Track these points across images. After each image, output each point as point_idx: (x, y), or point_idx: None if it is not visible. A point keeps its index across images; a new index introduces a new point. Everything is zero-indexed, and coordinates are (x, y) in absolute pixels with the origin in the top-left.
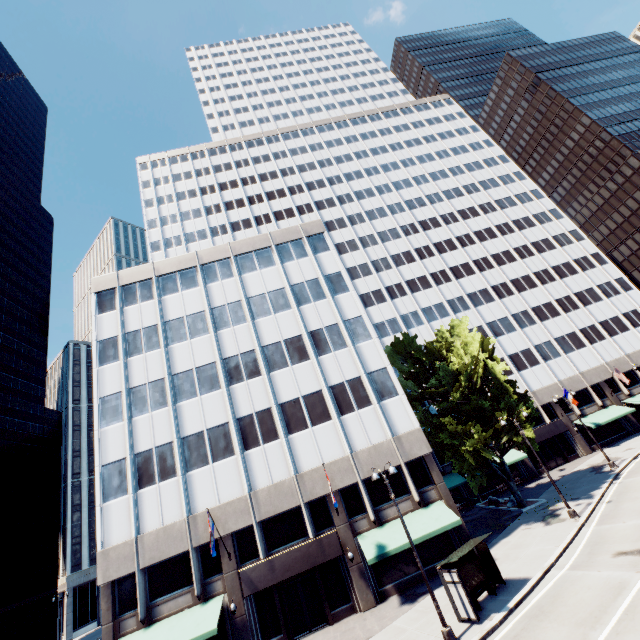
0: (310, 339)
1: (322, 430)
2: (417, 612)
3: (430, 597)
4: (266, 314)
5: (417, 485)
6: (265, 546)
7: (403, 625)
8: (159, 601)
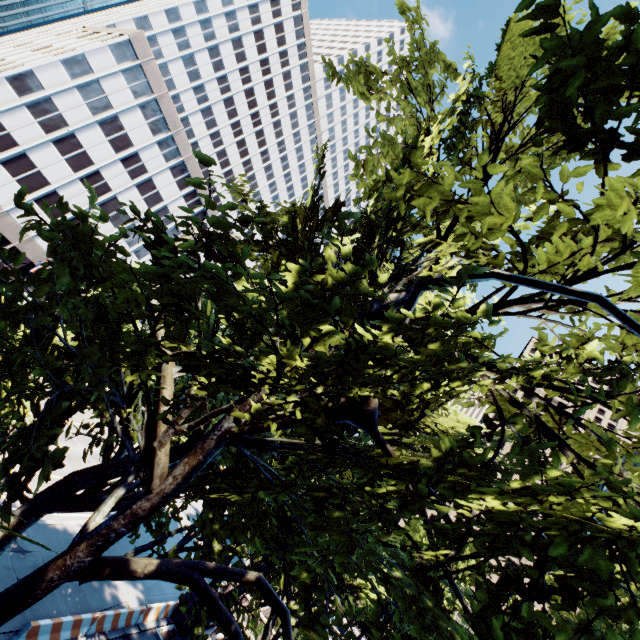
0: (130, 225)
1: None
2: None
3: None
4: (142, 193)
5: None
6: None
7: None
8: None
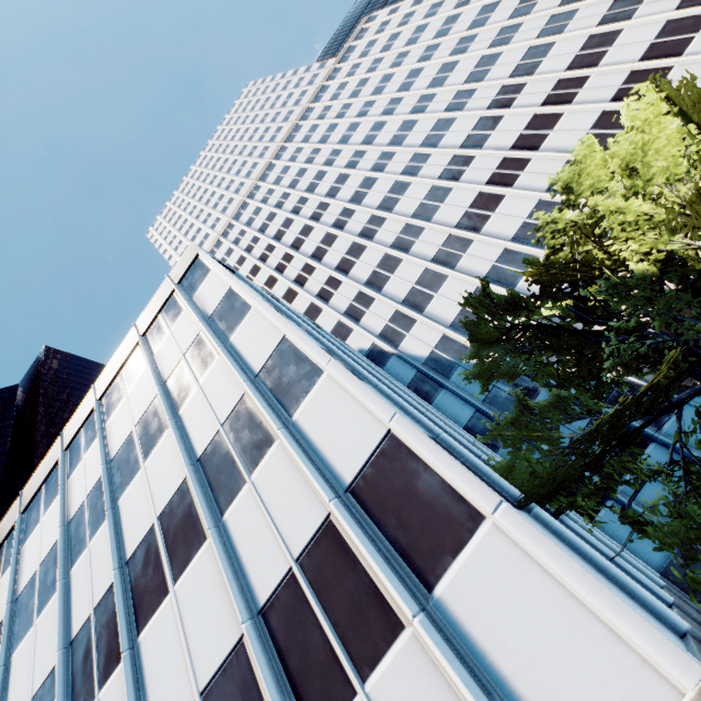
0: (201, 478)
1: None
2: None
3: None
4: (132, 475)
5: None
6: None
7: None
8: None
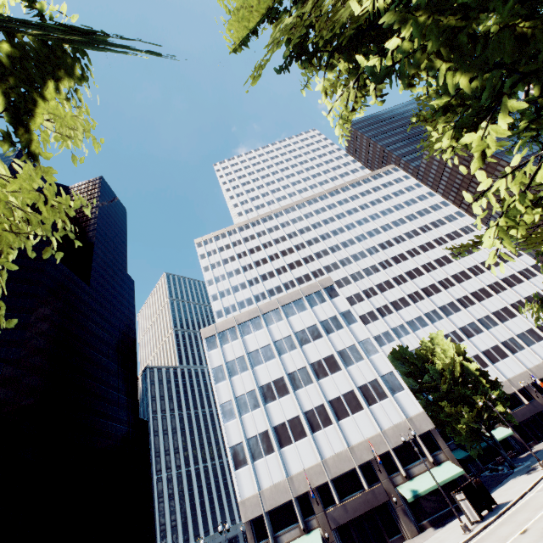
0: (339, 356)
1: (359, 416)
2: (446, 529)
3: (453, 522)
4: (308, 342)
5: (429, 451)
6: (338, 496)
7: (438, 535)
8: (280, 533)
